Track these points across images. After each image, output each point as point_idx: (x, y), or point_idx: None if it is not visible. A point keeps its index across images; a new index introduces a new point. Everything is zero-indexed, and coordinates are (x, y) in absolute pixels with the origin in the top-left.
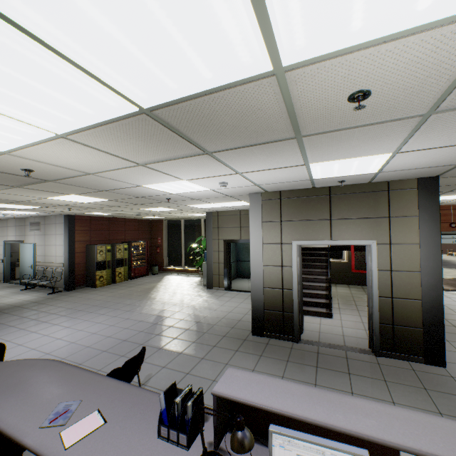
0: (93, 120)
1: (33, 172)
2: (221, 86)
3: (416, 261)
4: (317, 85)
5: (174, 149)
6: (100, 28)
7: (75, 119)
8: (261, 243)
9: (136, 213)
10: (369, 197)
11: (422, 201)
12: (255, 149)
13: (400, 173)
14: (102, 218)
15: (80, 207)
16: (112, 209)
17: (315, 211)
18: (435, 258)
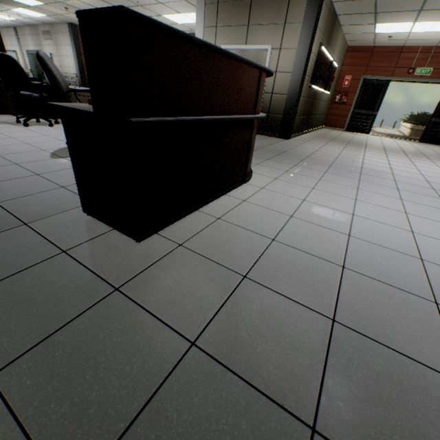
0: None
1: None
2: None
3: (292, 64)
4: None
5: None
6: None
7: None
8: None
9: None
10: (276, 2)
11: (308, 7)
12: None
13: None
14: None
15: (74, 9)
16: None
17: (239, 17)
18: (302, 62)
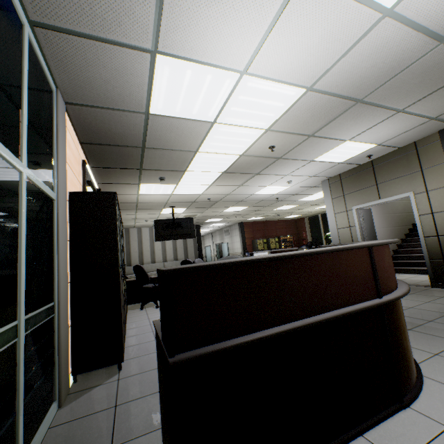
0: (215, 179)
1: (211, 199)
2: (234, 162)
3: None
4: (255, 152)
5: (244, 177)
6: (205, 166)
7: (211, 180)
8: (333, 213)
9: (274, 214)
10: (401, 159)
11: None
12: (272, 166)
13: (401, 138)
14: (259, 222)
15: (240, 215)
16: (258, 213)
17: (364, 182)
18: None
